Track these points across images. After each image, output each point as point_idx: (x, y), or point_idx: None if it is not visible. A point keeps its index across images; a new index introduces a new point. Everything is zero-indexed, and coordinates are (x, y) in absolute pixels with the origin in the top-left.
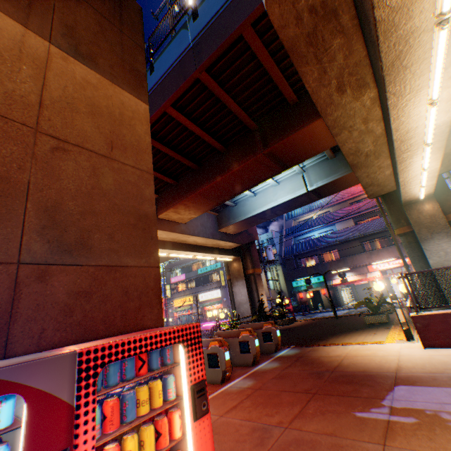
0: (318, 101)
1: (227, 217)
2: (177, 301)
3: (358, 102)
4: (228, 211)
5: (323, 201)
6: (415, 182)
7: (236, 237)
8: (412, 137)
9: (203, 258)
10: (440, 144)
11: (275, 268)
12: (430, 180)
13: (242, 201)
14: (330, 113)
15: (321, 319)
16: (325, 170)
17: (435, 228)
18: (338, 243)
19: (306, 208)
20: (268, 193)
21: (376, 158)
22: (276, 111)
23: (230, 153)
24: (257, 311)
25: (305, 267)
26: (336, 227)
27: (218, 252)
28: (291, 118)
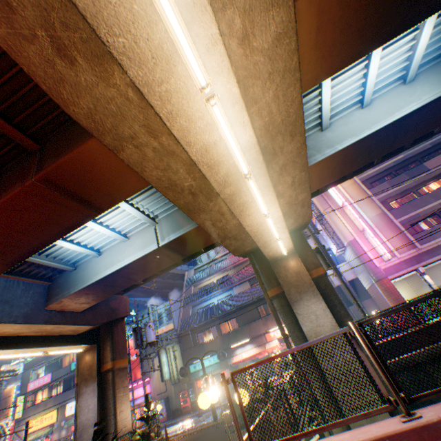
0: (35, 69)
1: (62, 286)
2: (31, 422)
3: (113, 88)
4: (65, 278)
5: (222, 264)
6: (267, 232)
7: (84, 316)
8: (221, 161)
9: (22, 356)
10: (265, 180)
11: (172, 347)
12: (283, 231)
13: (85, 263)
14: (72, 100)
15: (200, 432)
16: (179, 221)
17: (303, 287)
18: (236, 309)
19: (206, 272)
20: (116, 250)
21: (210, 199)
22: (66, 127)
23: (0, 183)
24: (110, 436)
25: (203, 343)
26: (235, 291)
27: (50, 342)
28: (78, 133)
